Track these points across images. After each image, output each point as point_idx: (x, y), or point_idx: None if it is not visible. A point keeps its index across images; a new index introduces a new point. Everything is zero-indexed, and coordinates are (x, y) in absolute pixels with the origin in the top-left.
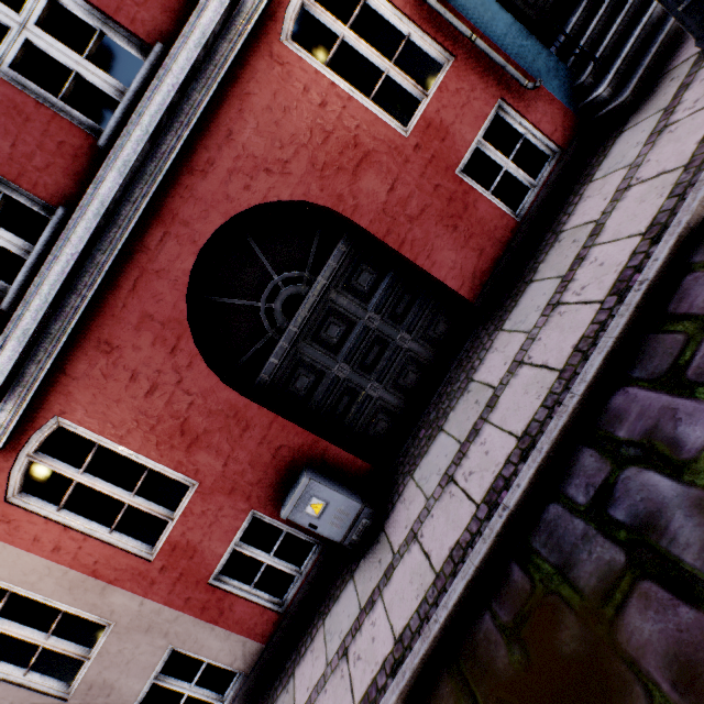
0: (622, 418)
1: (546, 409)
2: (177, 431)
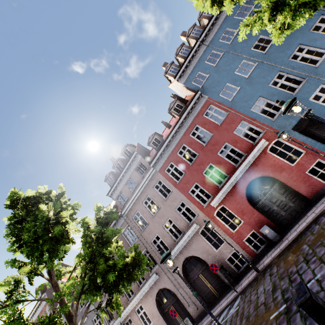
0: (319, 220)
1: (311, 219)
2: (241, 211)
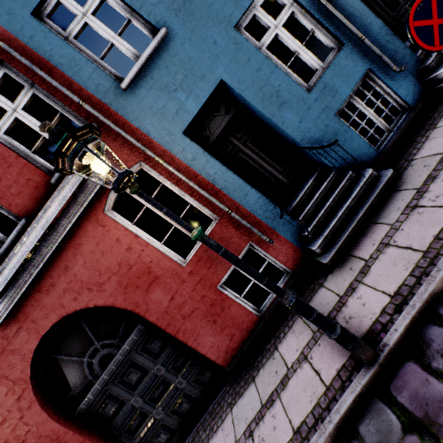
0: None
1: None
2: None
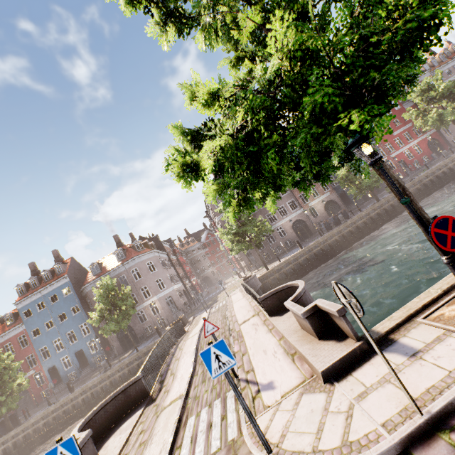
0: None
1: None
2: None
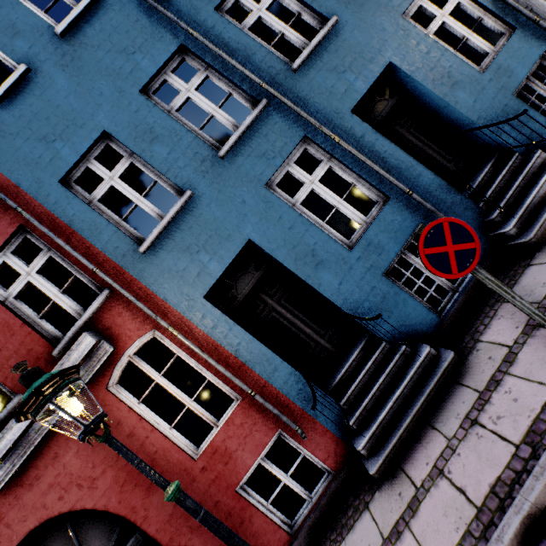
0: None
1: None
2: None
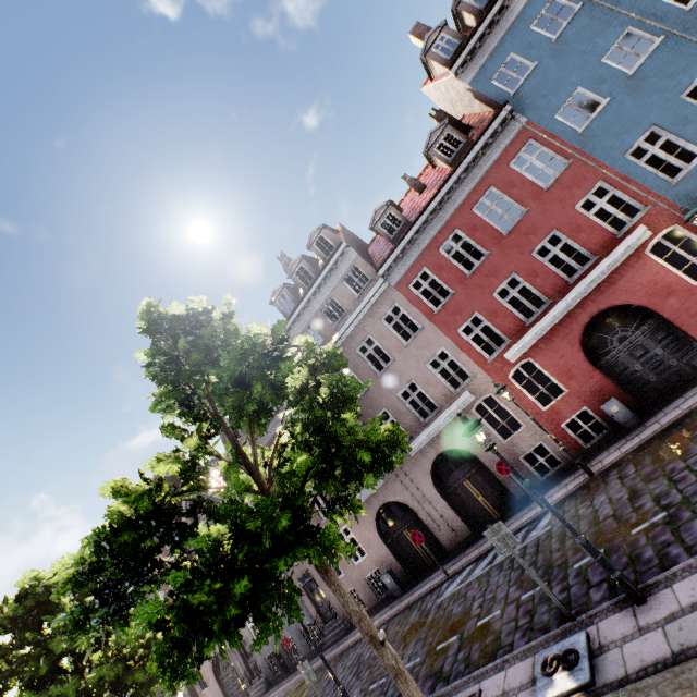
0: None
1: None
2: (566, 372)
